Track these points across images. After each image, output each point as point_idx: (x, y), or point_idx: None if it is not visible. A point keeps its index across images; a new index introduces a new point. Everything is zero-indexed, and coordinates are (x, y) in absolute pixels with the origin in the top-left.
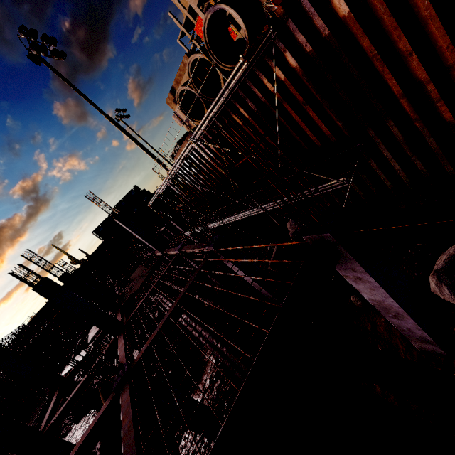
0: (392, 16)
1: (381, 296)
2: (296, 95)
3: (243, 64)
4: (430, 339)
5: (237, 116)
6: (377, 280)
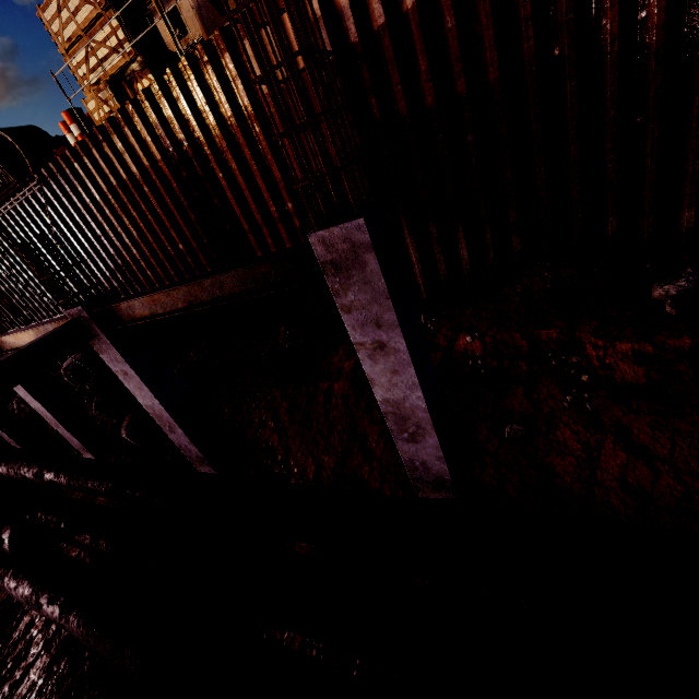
0: (114, 219)
1: (35, 402)
2: (70, 237)
3: (6, 192)
4: (82, 445)
5: (21, 229)
6: (23, 385)
